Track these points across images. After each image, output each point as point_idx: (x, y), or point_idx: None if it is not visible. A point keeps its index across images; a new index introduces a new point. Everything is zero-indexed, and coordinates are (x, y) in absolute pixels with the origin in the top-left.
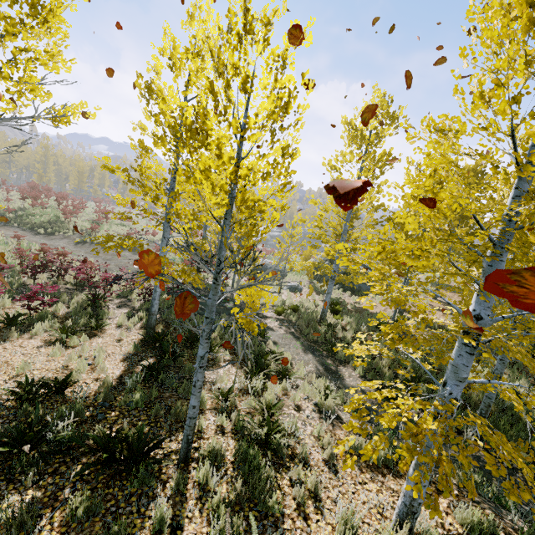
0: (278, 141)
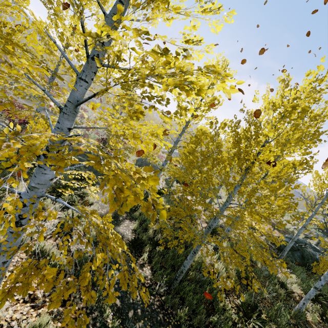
0: None
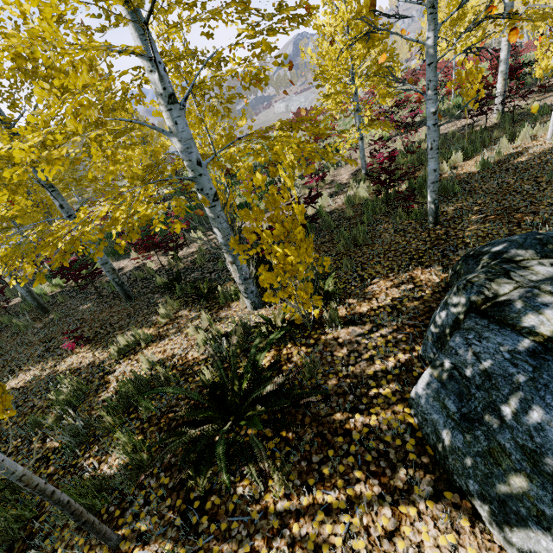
0: None
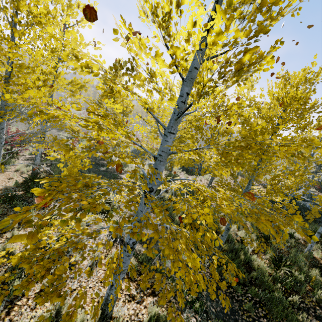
0: (24, 35)
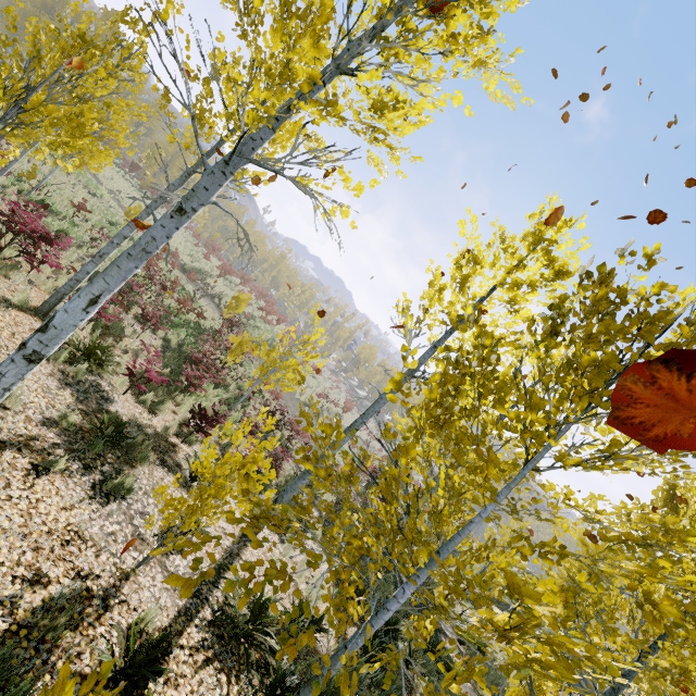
0: None
